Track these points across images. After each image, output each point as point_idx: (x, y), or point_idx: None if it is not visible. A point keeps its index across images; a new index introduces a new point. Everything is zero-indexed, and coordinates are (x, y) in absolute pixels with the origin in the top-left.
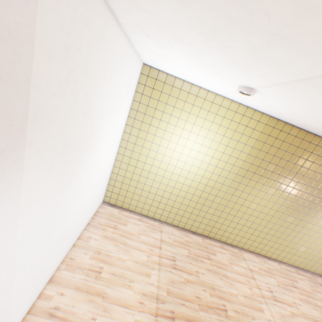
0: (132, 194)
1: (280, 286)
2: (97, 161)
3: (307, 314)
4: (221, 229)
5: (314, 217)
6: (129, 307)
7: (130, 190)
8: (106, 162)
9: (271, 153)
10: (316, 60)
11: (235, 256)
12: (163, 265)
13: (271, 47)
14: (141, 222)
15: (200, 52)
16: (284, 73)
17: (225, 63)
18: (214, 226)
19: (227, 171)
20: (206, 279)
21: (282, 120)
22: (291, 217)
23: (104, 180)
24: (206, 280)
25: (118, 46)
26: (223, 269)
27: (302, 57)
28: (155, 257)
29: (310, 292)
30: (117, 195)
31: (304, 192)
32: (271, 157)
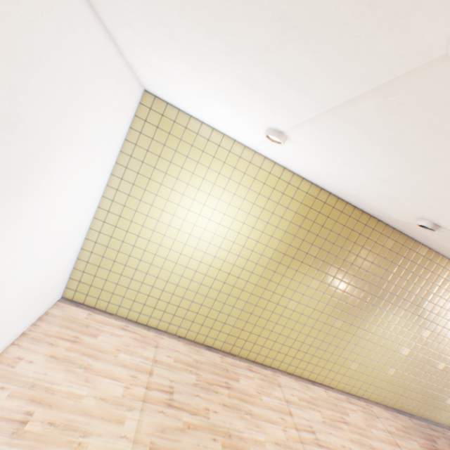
0: (115, 286)
1: (327, 423)
2: (44, 219)
3: None
4: (250, 341)
5: (366, 320)
6: None
7: (112, 280)
8: (69, 227)
9: (314, 232)
10: (339, 71)
11: (268, 381)
12: (150, 402)
13: (285, 45)
14: (125, 331)
15: (207, 61)
16: (309, 98)
17: (241, 83)
18: (239, 336)
19: (259, 254)
20: (220, 420)
21: (325, 189)
22: (339, 321)
23: (65, 259)
24: (219, 423)
25: (88, 37)
26: (247, 403)
27: (322, 65)
28: (139, 388)
29: (364, 428)
30: (88, 288)
31: (354, 286)
32: (314, 237)
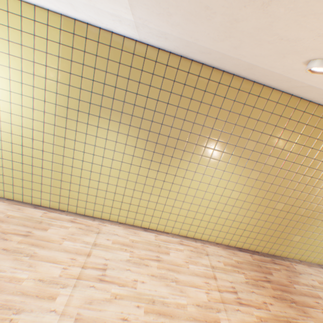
0: None
1: (132, 261)
2: None
3: (146, 294)
4: (73, 198)
5: (182, 167)
6: None
7: None
8: None
9: (89, 78)
10: None
11: (86, 230)
12: None
13: None
14: None
15: None
16: None
17: None
18: (61, 194)
19: (42, 112)
20: None
21: (80, 20)
22: (153, 171)
23: None
24: None
25: None
26: (38, 247)
27: None
28: None
29: (180, 265)
30: None
31: (157, 133)
32: (91, 83)
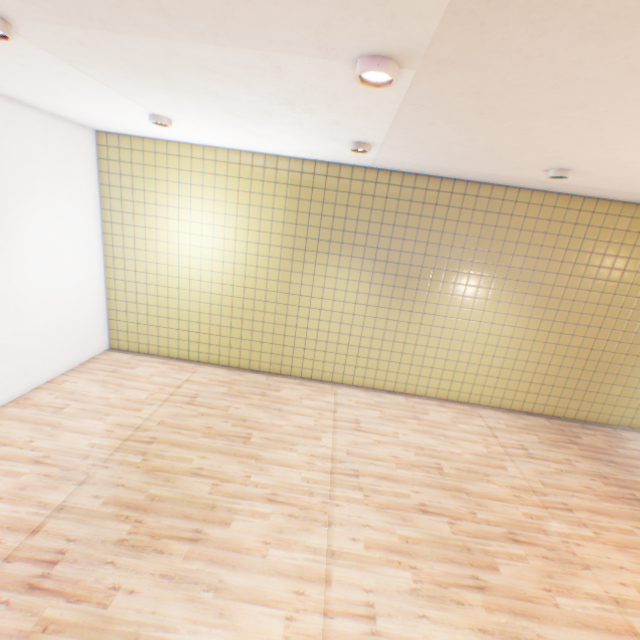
0: (147, 328)
1: (385, 418)
2: (31, 260)
3: (411, 442)
4: (297, 357)
5: (431, 302)
6: (89, 433)
7: (142, 322)
8: (71, 272)
9: (317, 213)
10: (43, 60)
11: (320, 391)
12: (171, 402)
13: (16, 60)
14: (165, 365)
15: (39, 86)
16: (85, 81)
17: (70, 91)
18: (283, 353)
19: (266, 257)
20: (239, 413)
21: (308, 159)
22: (395, 311)
23: (87, 305)
24: (238, 414)
25: None
26: (280, 404)
27: (37, 61)
28: (164, 395)
29: (445, 424)
30: (127, 335)
31: (395, 263)
32: (319, 219)
